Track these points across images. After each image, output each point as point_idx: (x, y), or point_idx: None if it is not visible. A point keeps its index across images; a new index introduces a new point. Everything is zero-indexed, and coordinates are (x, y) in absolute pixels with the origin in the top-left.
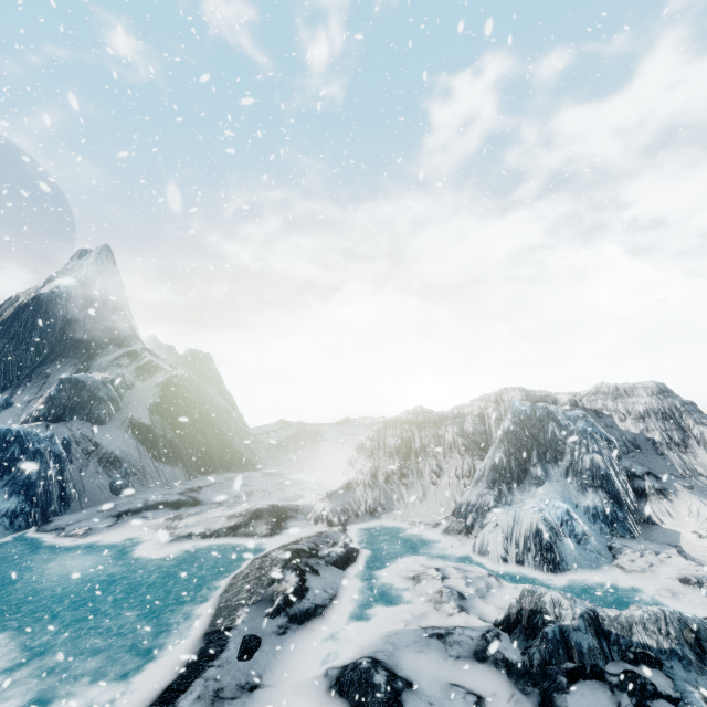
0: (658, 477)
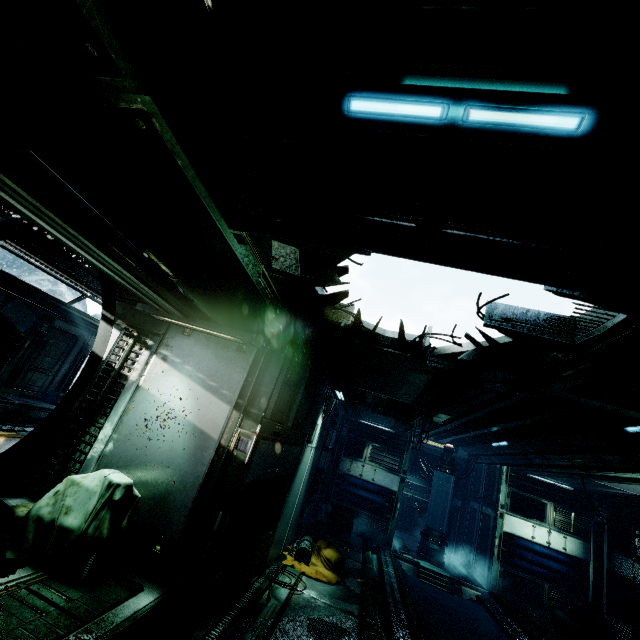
0: None
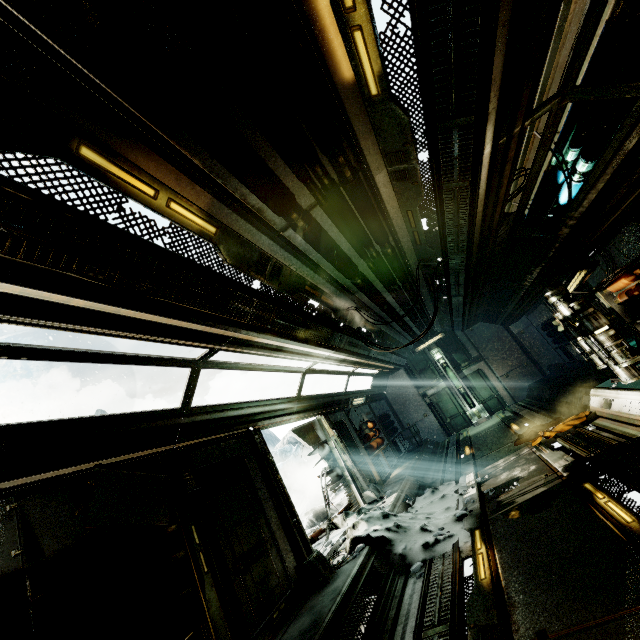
0: (304, 489)
